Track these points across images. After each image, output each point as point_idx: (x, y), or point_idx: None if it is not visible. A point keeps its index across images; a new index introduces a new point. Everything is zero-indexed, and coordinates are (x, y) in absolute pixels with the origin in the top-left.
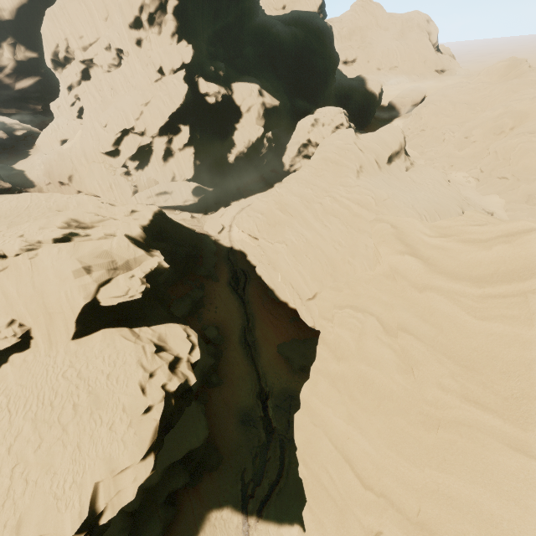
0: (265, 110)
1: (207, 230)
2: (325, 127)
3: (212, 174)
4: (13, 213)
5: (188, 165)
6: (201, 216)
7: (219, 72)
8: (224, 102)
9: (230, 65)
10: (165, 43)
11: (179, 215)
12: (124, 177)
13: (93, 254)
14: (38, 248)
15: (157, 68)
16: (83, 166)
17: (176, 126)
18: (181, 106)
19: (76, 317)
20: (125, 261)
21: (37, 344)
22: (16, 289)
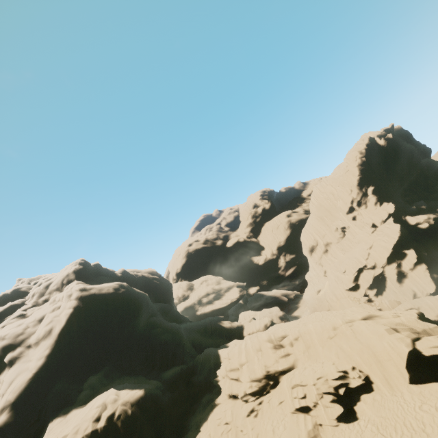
0: None
1: None
2: None
3: None
4: (317, 320)
5: (425, 280)
6: None
7: (420, 207)
8: (437, 223)
9: (428, 200)
10: (371, 210)
11: None
12: (367, 304)
13: (391, 323)
14: (350, 321)
15: (370, 225)
16: (334, 302)
17: (400, 253)
18: (399, 238)
19: (405, 363)
20: (421, 329)
21: (378, 387)
22: (348, 345)
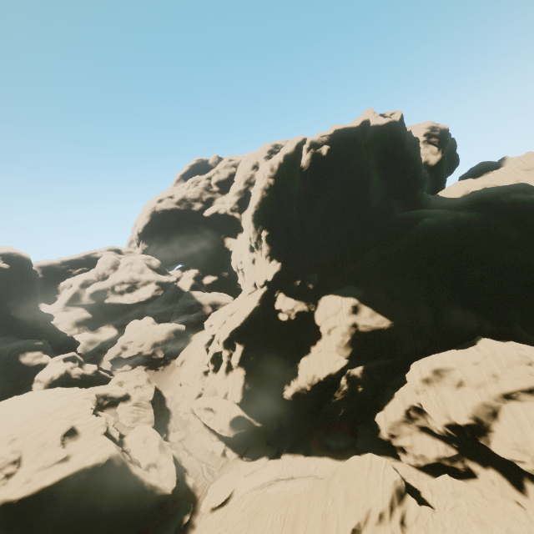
0: (358, 334)
1: (208, 492)
2: (459, 392)
3: (268, 403)
4: None
5: (237, 387)
6: (234, 457)
7: (308, 285)
8: (305, 318)
9: (336, 273)
10: (263, 262)
11: (213, 444)
12: (202, 376)
13: None
14: None
15: (252, 283)
16: (195, 354)
17: (234, 343)
18: (241, 325)
19: None
20: None
21: None
22: None
